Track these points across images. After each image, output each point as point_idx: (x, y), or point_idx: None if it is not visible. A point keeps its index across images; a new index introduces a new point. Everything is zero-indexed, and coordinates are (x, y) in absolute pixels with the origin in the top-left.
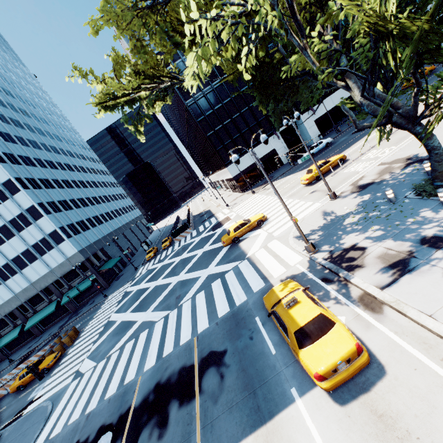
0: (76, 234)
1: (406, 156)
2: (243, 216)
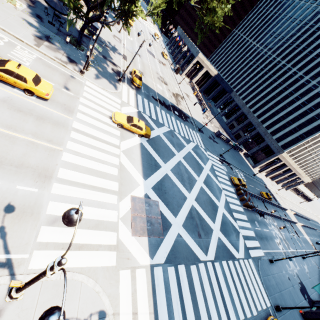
0: None
1: (33, 36)
2: (118, 166)
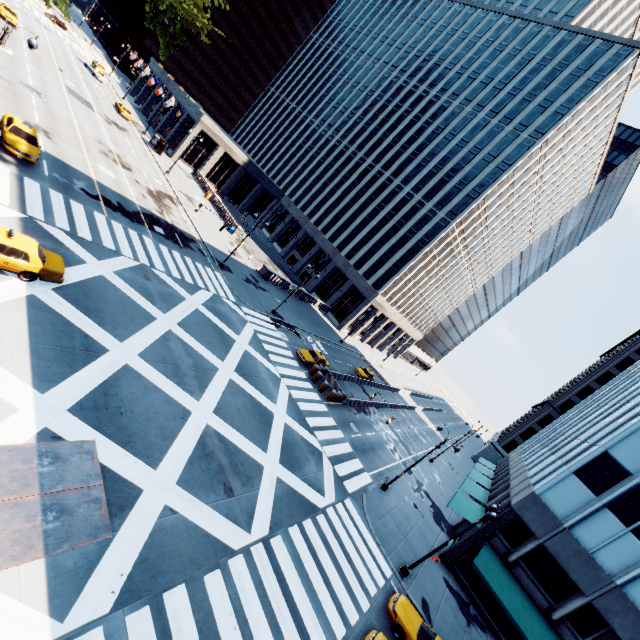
0: (625, 519)
1: None
2: None
